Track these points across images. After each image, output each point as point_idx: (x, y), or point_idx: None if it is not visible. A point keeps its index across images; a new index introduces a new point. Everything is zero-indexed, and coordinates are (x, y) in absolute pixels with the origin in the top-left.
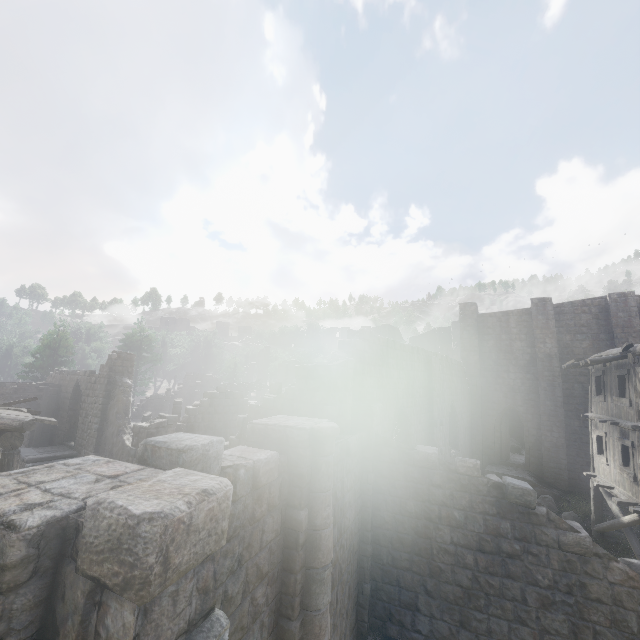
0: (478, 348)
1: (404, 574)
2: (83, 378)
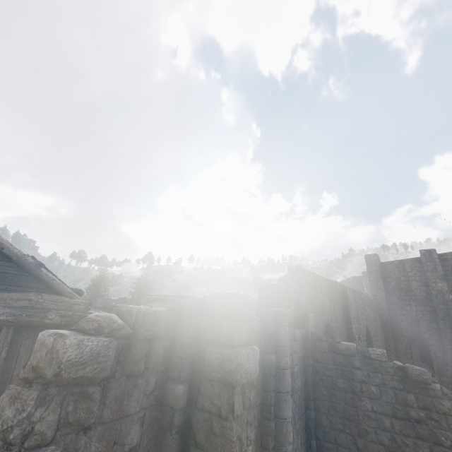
0: (383, 287)
1: (339, 434)
2: (120, 302)
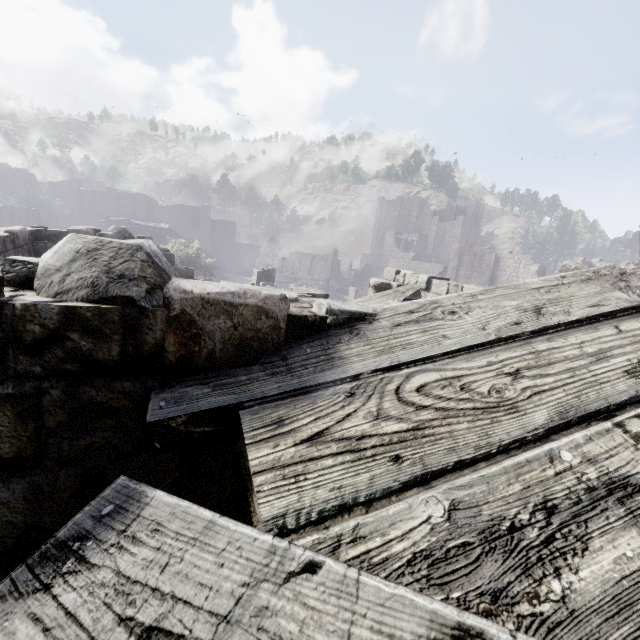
0: (79, 208)
1: None
2: None
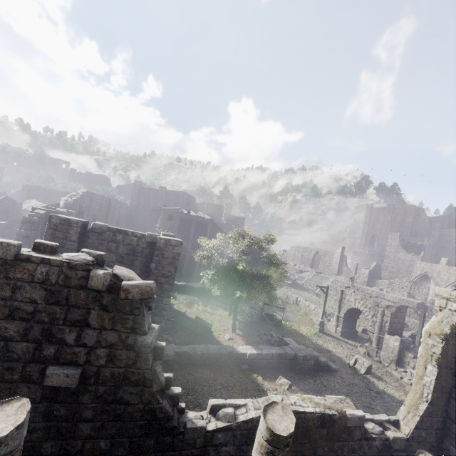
0: (137, 200)
1: None
2: None
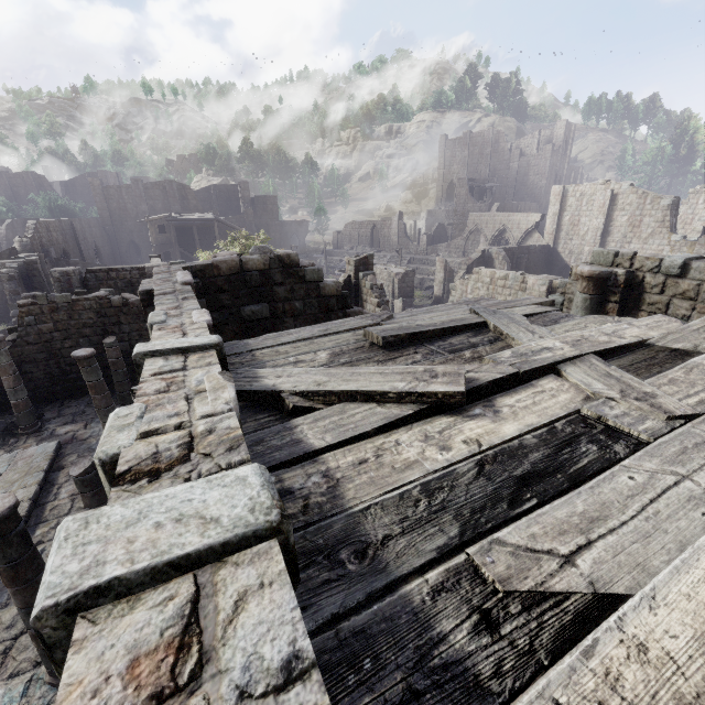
0: (108, 208)
1: None
2: None
